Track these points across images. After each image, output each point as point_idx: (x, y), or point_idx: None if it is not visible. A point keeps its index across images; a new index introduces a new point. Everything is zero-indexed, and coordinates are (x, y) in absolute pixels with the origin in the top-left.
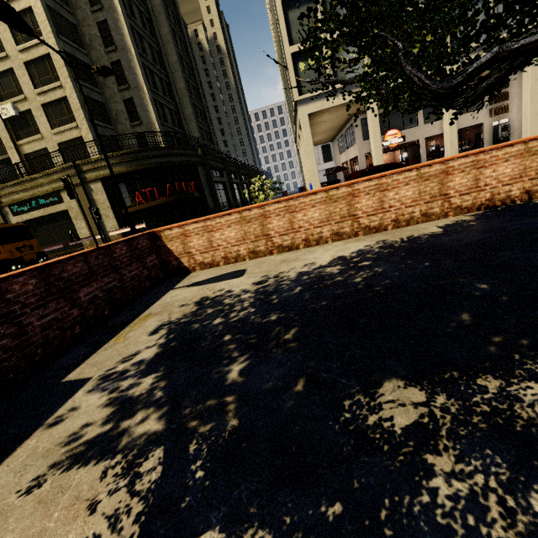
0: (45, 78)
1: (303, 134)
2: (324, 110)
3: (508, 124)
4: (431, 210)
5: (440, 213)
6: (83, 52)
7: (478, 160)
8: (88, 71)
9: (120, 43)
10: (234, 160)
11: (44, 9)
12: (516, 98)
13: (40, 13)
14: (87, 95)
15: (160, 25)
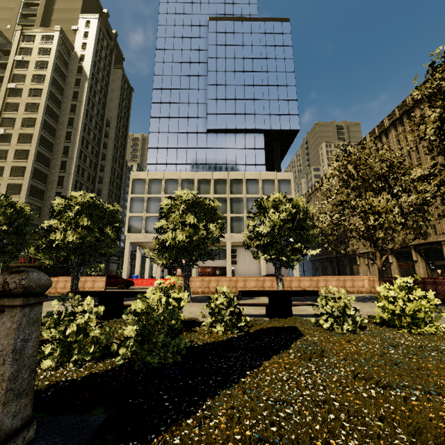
0: (14, 192)
1: (125, 250)
2: (139, 242)
3: (234, 270)
4: (52, 291)
5: (54, 293)
6: (44, 185)
7: (67, 280)
8: (42, 192)
9: (66, 186)
10: (124, 249)
11: (31, 169)
12: (241, 259)
13: (29, 170)
14: (32, 203)
15: (105, 177)
